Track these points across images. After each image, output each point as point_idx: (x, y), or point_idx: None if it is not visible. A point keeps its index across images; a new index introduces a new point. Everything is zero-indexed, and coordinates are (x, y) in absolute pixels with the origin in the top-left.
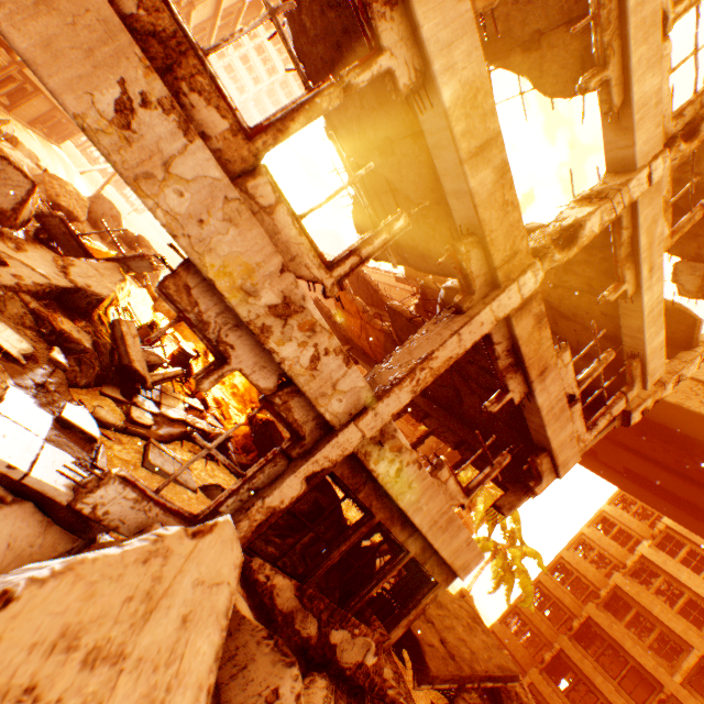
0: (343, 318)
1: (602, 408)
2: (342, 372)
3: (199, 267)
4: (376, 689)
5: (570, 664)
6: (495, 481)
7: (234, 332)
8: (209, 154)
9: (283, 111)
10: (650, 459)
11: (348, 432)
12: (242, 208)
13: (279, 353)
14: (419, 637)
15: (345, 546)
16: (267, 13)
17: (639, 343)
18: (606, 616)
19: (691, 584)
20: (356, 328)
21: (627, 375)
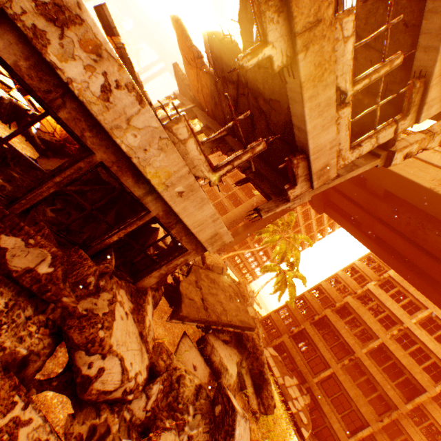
0: (188, 74)
1: (371, 132)
2: None
3: None
4: (49, 295)
5: (307, 336)
6: (264, 194)
7: None
8: None
9: None
10: (395, 230)
11: None
12: None
13: None
14: (183, 293)
15: (61, 178)
16: None
17: (432, 57)
18: (335, 316)
19: (391, 308)
20: (195, 81)
21: (406, 101)
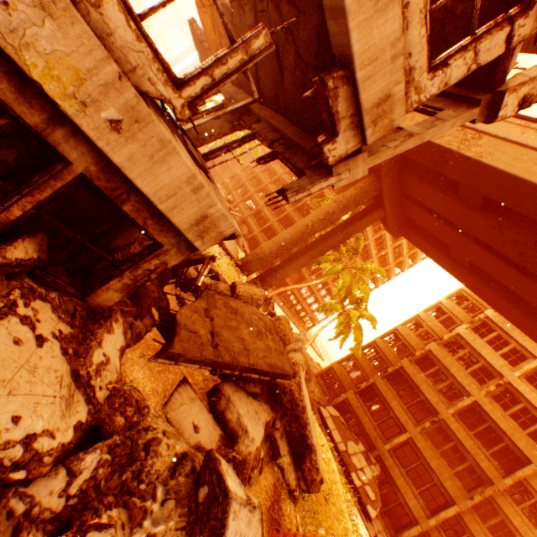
0: (204, 25)
1: (465, 39)
2: None
3: None
4: None
5: (377, 392)
6: (296, 170)
7: None
8: None
9: None
10: (496, 254)
11: None
12: None
13: None
14: (181, 323)
15: None
16: None
17: None
18: (414, 368)
19: (488, 357)
20: (213, 32)
21: None
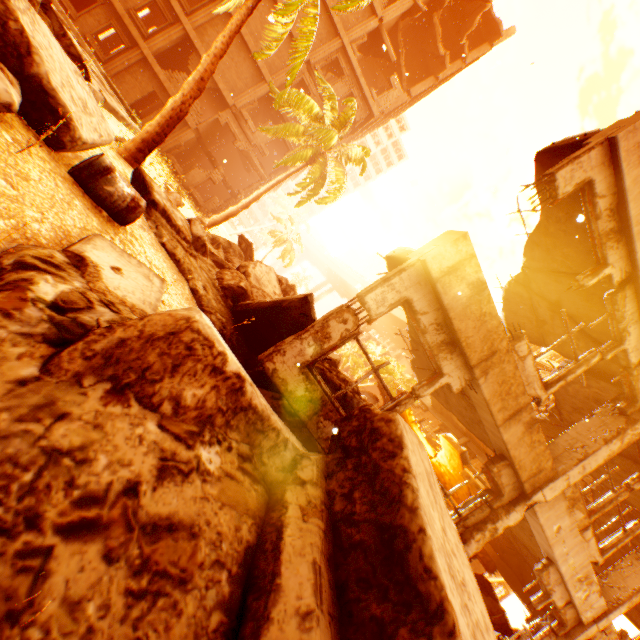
0: None
1: None
2: (596, 599)
3: (559, 568)
4: None
5: None
6: (634, 622)
7: (557, 585)
8: (578, 532)
9: (602, 502)
10: None
11: (591, 627)
12: (582, 545)
13: (574, 594)
14: None
15: None
16: (607, 474)
17: None
18: None
19: None
20: None
21: None
